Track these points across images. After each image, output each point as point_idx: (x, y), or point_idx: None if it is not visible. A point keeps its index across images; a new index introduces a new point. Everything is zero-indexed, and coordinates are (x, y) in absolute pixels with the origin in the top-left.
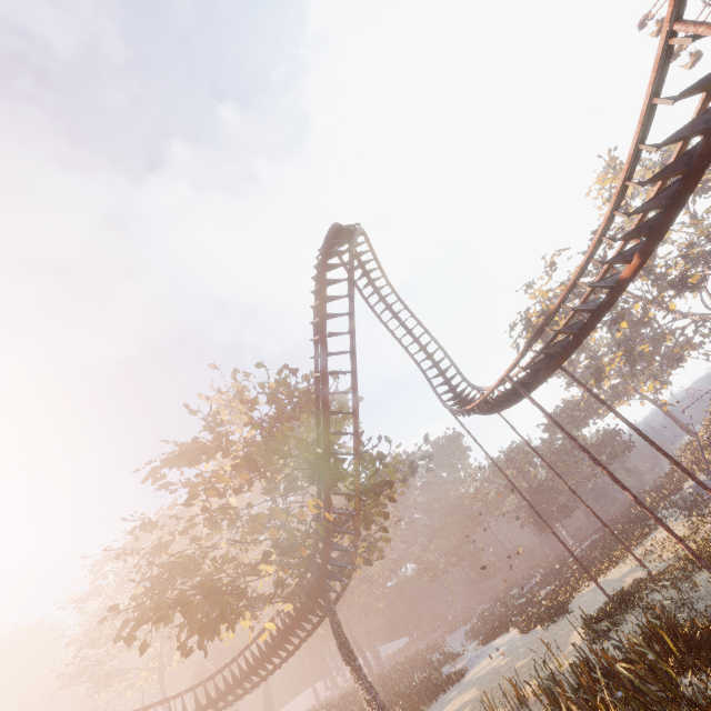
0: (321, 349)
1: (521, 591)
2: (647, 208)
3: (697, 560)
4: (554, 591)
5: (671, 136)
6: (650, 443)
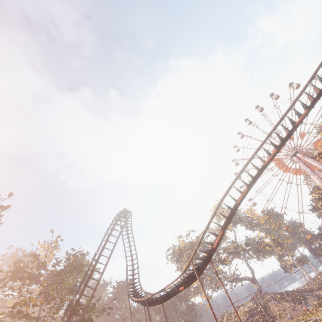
0: (97, 260)
1: None
2: (185, 280)
3: None
4: None
5: (190, 273)
6: None
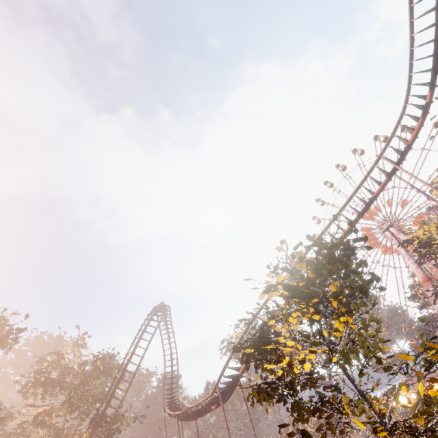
0: (125, 368)
1: None
2: (216, 400)
3: None
4: None
5: (218, 394)
6: None
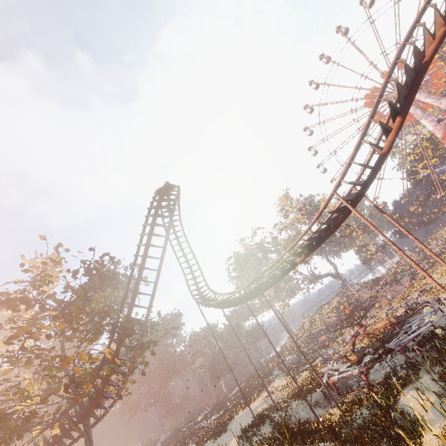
0: (145, 252)
1: (195, 421)
2: (311, 240)
3: (300, 392)
4: (218, 419)
5: (325, 222)
6: (290, 336)
